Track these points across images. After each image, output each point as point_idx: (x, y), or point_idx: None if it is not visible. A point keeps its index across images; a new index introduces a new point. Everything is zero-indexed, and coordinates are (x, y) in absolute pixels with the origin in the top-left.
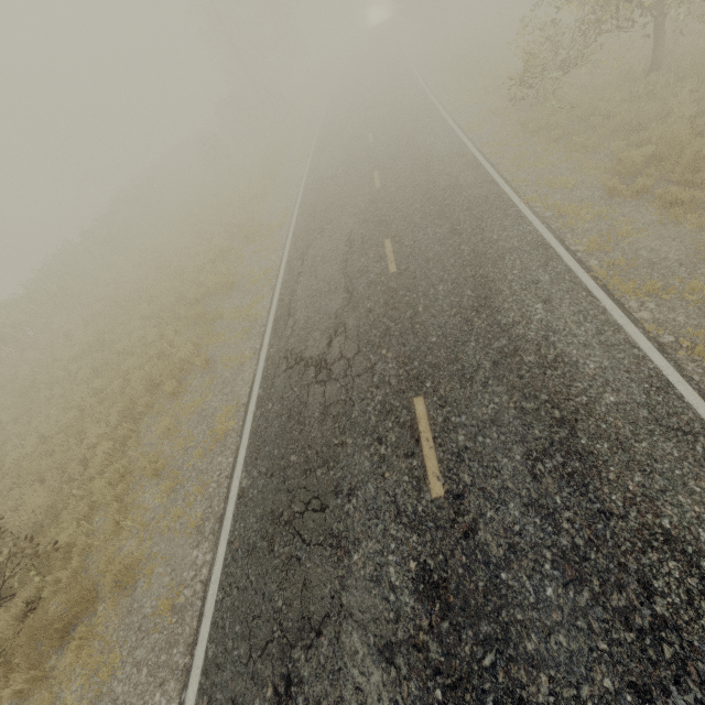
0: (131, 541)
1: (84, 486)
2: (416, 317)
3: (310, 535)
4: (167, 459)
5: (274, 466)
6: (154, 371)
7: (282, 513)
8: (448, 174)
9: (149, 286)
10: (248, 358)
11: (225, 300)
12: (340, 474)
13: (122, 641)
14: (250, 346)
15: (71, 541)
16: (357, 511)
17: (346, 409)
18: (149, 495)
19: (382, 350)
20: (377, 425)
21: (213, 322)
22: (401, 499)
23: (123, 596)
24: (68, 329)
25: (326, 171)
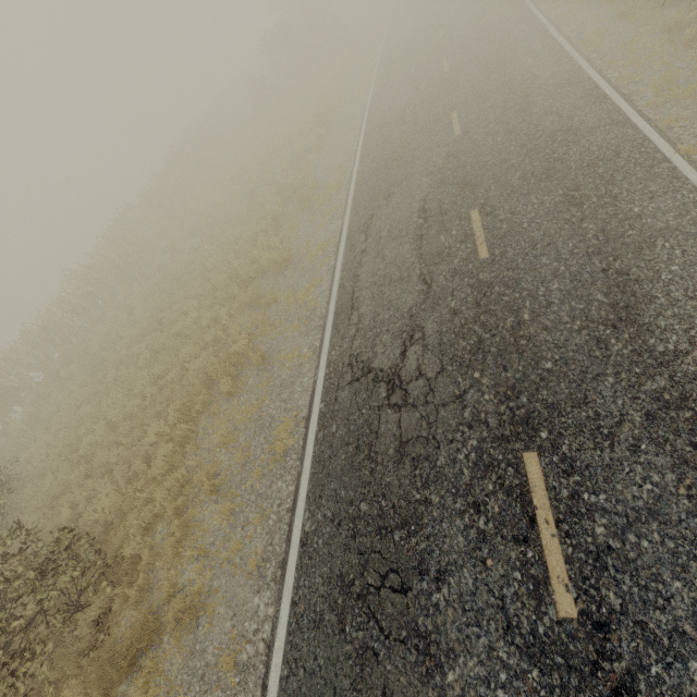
0: (192, 565)
1: (147, 489)
2: (521, 329)
3: (388, 624)
4: (225, 473)
5: (342, 512)
6: (209, 368)
7: (353, 582)
8: (557, 113)
9: (202, 259)
10: (307, 358)
11: (279, 279)
12: (425, 545)
13: (186, 687)
14: (309, 342)
15: (136, 552)
16: (450, 607)
17: (429, 451)
18: (208, 513)
19: (474, 373)
20: (472, 484)
21: (267, 306)
22: (512, 606)
23: (186, 632)
24: (130, 303)
25: (390, 113)
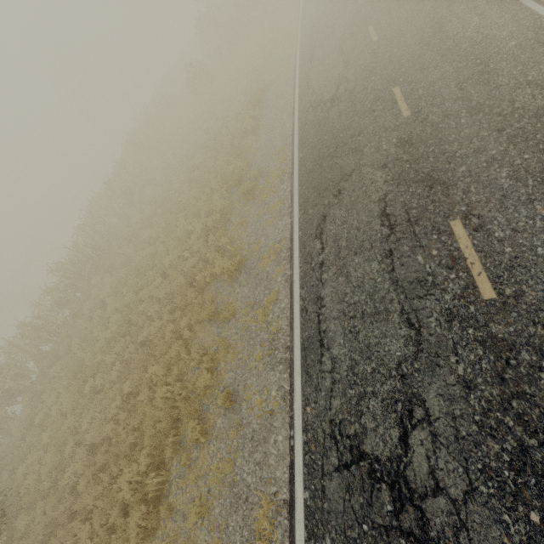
0: None
1: None
2: None
3: None
4: None
5: None
6: (175, 412)
7: None
8: (536, 83)
9: (160, 255)
10: (277, 407)
11: (235, 286)
12: None
13: None
14: (276, 381)
15: None
16: None
17: None
18: None
19: (530, 512)
20: None
21: (226, 320)
22: None
23: None
24: (103, 298)
25: (322, 91)
